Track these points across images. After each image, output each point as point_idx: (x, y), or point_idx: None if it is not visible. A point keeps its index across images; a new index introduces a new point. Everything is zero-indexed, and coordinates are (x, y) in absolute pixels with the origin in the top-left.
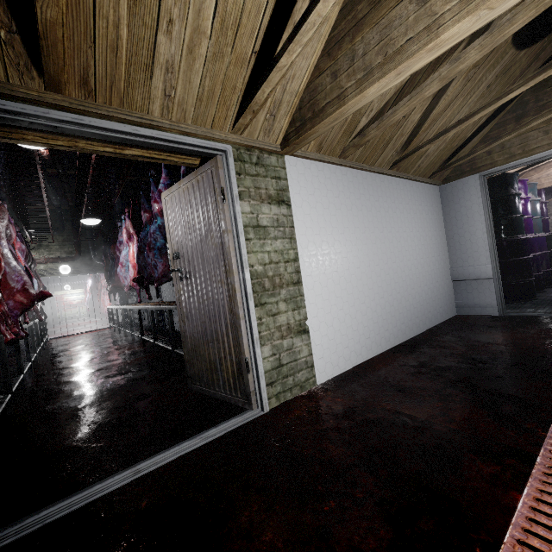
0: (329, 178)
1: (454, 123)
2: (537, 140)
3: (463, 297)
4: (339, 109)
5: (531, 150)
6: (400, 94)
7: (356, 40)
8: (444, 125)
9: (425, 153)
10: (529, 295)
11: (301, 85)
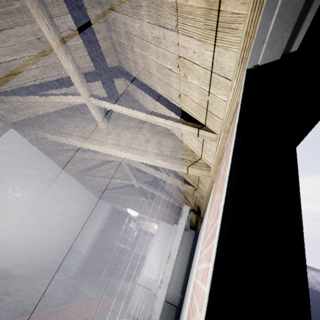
0: (31, 154)
1: (102, 176)
2: (132, 204)
3: (66, 259)
4: (37, 131)
5: (129, 207)
6: (87, 150)
7: (60, 119)
8: (105, 175)
9: (95, 180)
10: (99, 275)
11: (38, 113)
